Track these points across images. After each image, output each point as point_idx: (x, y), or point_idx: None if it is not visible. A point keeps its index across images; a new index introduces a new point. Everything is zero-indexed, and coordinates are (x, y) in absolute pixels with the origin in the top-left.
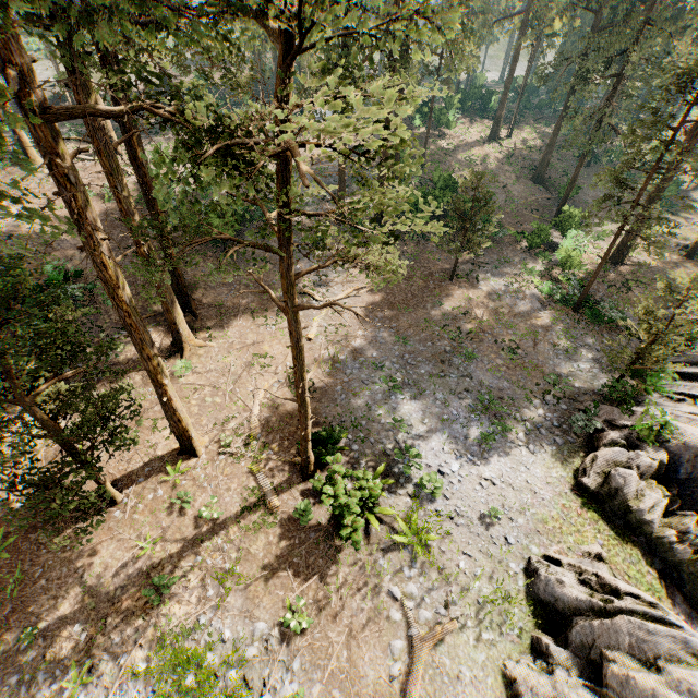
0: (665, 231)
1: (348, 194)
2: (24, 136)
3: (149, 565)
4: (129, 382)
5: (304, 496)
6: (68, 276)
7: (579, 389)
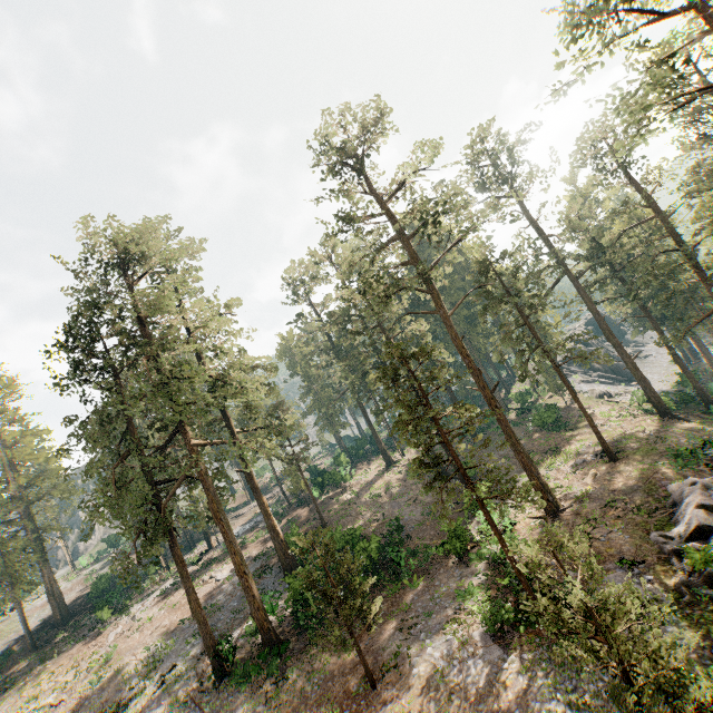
0: (578, 448)
1: (238, 622)
2: None
3: None
4: None
5: None
6: None
7: None
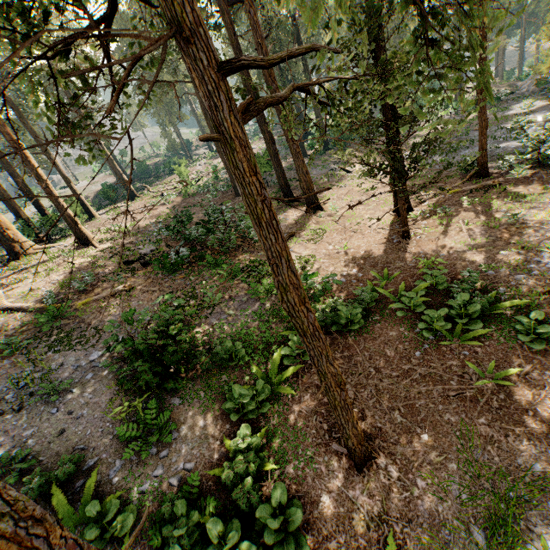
0: None
1: None
2: (85, 201)
3: (483, 227)
4: (311, 228)
5: (502, 175)
6: (208, 214)
7: (537, 107)
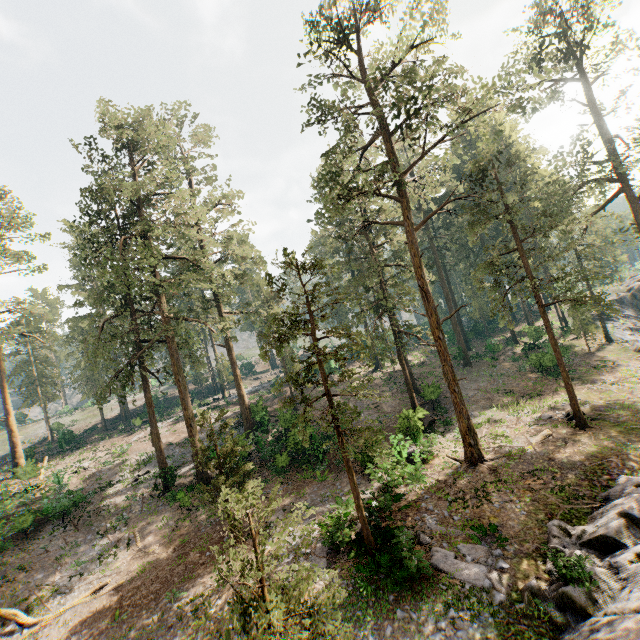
0: (559, 401)
1: None
2: None
3: None
4: None
5: None
6: None
7: None
